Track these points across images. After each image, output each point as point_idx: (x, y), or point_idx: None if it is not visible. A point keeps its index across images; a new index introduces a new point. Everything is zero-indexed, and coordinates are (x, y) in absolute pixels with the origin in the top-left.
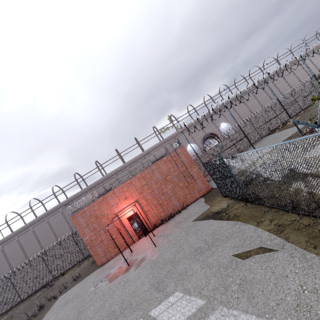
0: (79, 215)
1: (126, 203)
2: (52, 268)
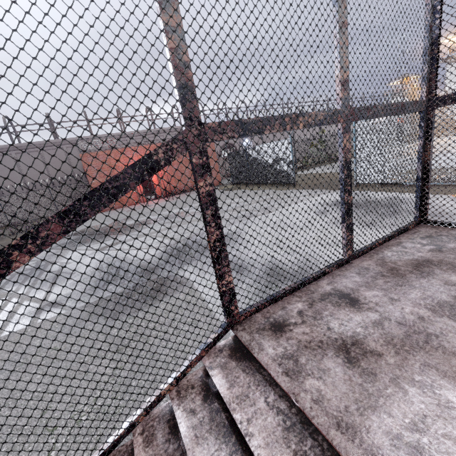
0: (91, 156)
1: None
2: (9, 212)
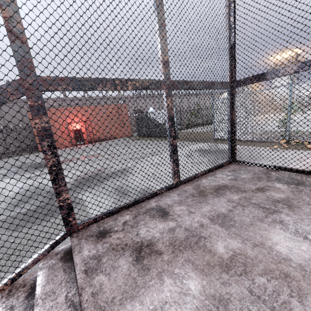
0: None
1: (76, 120)
2: None
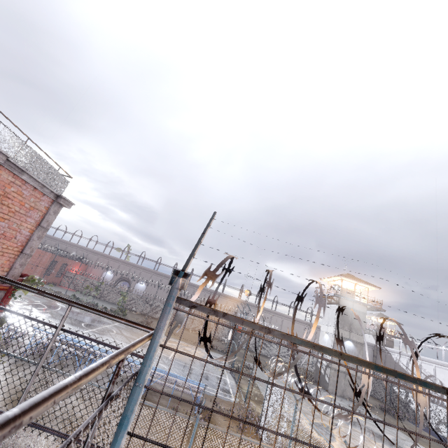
0: None
1: None
2: None
